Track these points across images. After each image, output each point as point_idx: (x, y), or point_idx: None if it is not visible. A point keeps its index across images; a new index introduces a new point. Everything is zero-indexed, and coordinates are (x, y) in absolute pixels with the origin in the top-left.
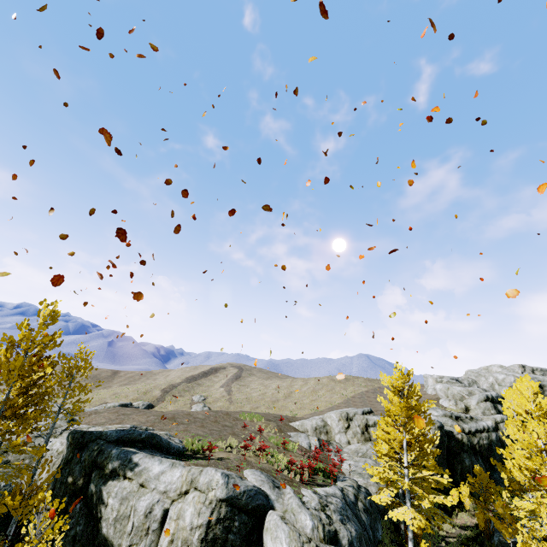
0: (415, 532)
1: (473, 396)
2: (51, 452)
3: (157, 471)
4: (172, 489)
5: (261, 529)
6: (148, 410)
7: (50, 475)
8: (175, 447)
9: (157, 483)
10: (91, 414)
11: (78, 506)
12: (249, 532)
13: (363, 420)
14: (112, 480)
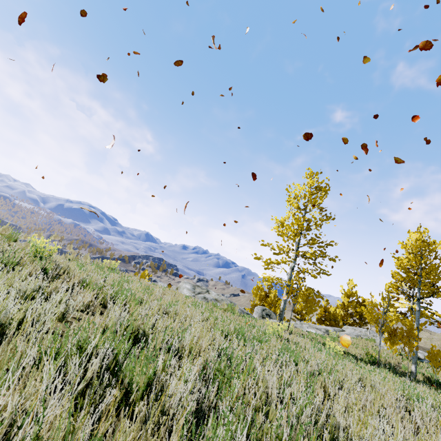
0: None
1: None
2: None
3: None
4: None
5: None
6: None
7: None
8: None
9: None
10: None
11: None
12: None
13: None
14: None
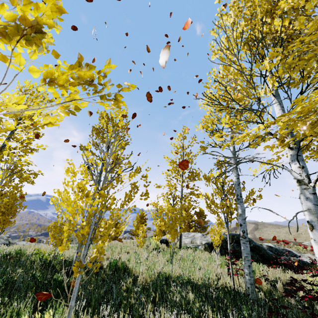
0: None
1: None
2: None
3: None
4: None
5: None
6: None
7: None
8: None
9: None
10: None
11: None
12: None
13: None
14: None
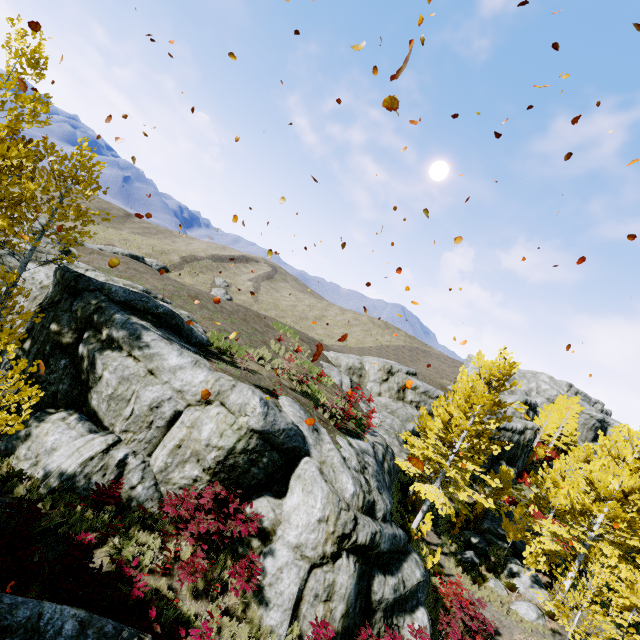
0: (417, 496)
1: (514, 395)
2: (32, 282)
3: (174, 363)
4: (190, 391)
5: (289, 469)
6: (165, 276)
7: (25, 314)
8: (198, 337)
9: (172, 377)
10: (93, 254)
11: (62, 362)
12: (275, 470)
13: (405, 379)
14: (111, 351)
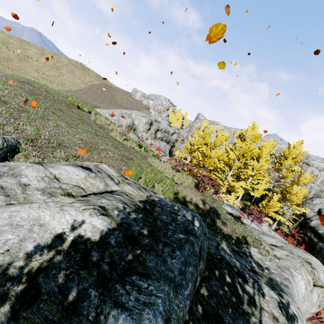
0: None
1: (165, 113)
2: None
3: None
4: None
5: None
6: None
7: None
8: None
9: None
10: None
11: None
12: None
13: (157, 126)
14: None
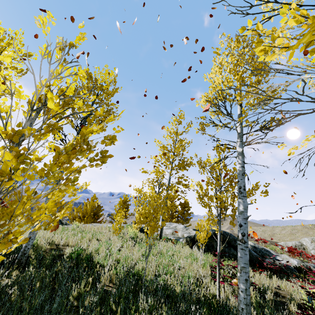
0: None
1: None
2: None
3: None
4: None
5: None
6: None
7: None
8: None
9: None
10: None
11: None
12: None
13: None
14: None
